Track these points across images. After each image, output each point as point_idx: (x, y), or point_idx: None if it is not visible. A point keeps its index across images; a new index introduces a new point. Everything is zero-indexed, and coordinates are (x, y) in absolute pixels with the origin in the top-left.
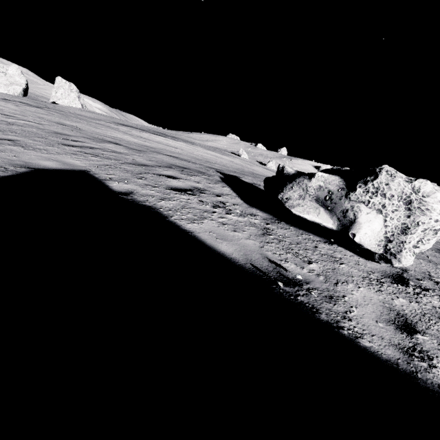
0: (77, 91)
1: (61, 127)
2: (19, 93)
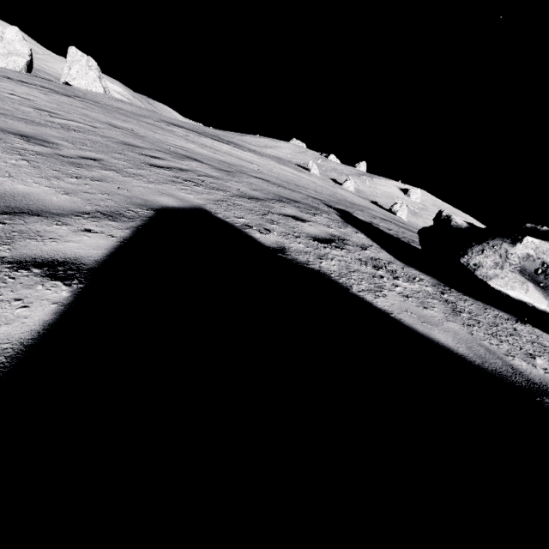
0: (97, 69)
1: (121, 132)
2: (22, 67)
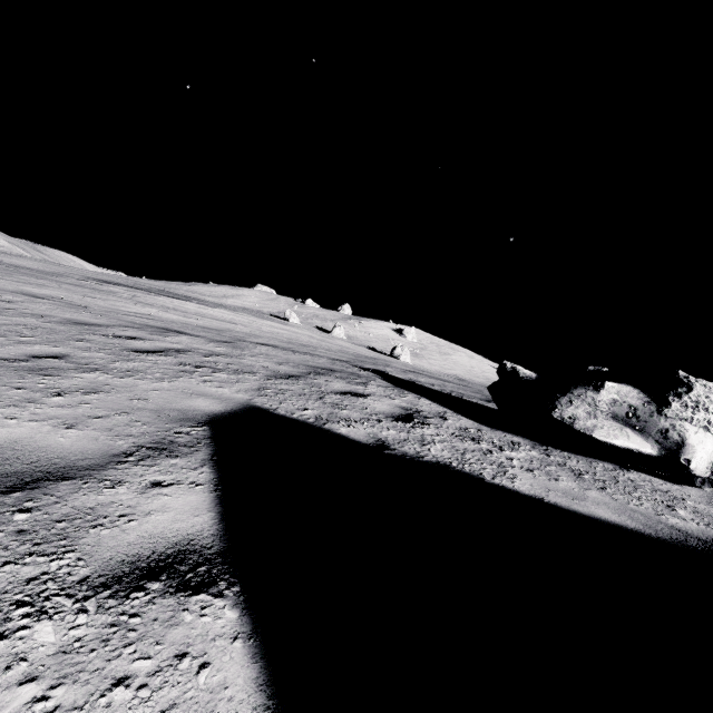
0: None
1: (52, 305)
2: None
